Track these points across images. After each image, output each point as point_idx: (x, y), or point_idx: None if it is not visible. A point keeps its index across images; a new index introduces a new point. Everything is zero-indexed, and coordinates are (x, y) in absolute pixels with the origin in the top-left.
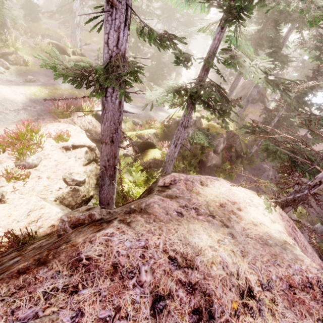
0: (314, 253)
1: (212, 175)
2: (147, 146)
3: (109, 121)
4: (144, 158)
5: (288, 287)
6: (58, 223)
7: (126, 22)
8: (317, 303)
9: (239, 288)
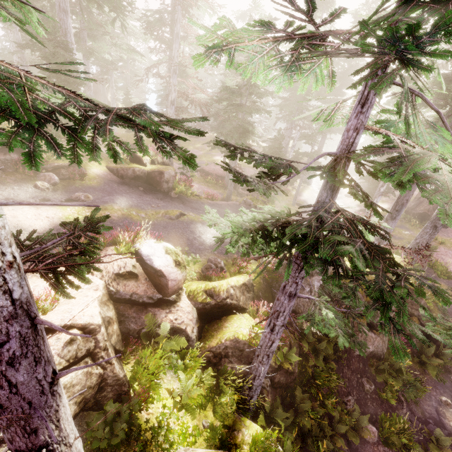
0: None
1: (369, 377)
2: (225, 309)
3: None
4: (216, 335)
5: None
6: None
7: None
8: None
9: None
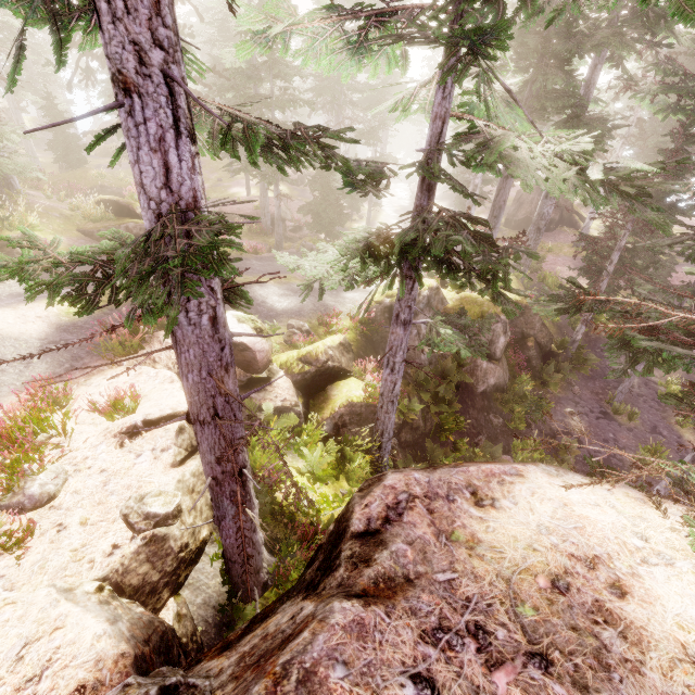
0: None
1: (495, 413)
2: (328, 376)
3: (196, 371)
4: (326, 406)
5: None
6: (95, 677)
7: (179, 124)
8: None
9: None
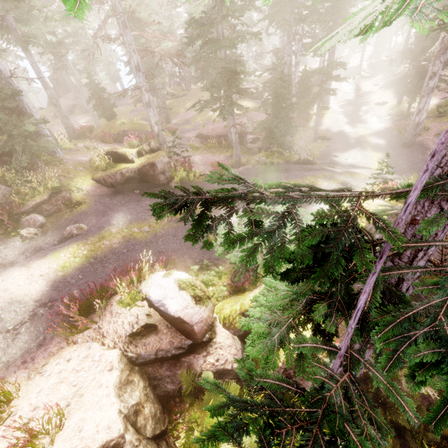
0: None
1: None
2: None
3: None
4: None
5: None
6: None
7: None
8: None
9: None
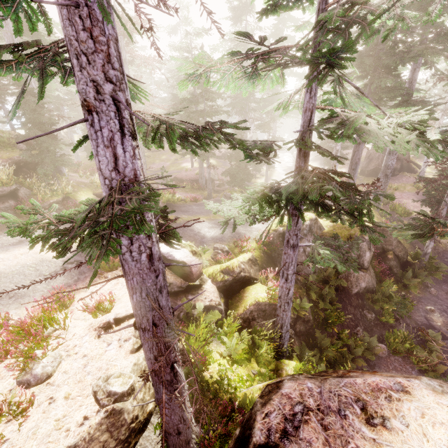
0: None
1: (368, 309)
2: (241, 283)
3: (138, 293)
4: (240, 304)
5: None
6: None
7: (123, 128)
8: None
9: None
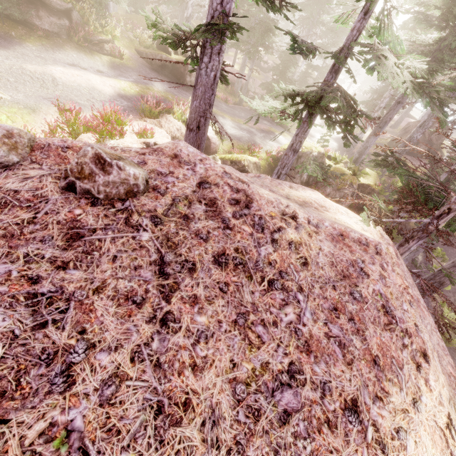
0: (416, 289)
1: None
2: None
3: (199, 100)
4: None
5: (339, 235)
6: None
7: None
8: (366, 254)
9: (283, 211)
